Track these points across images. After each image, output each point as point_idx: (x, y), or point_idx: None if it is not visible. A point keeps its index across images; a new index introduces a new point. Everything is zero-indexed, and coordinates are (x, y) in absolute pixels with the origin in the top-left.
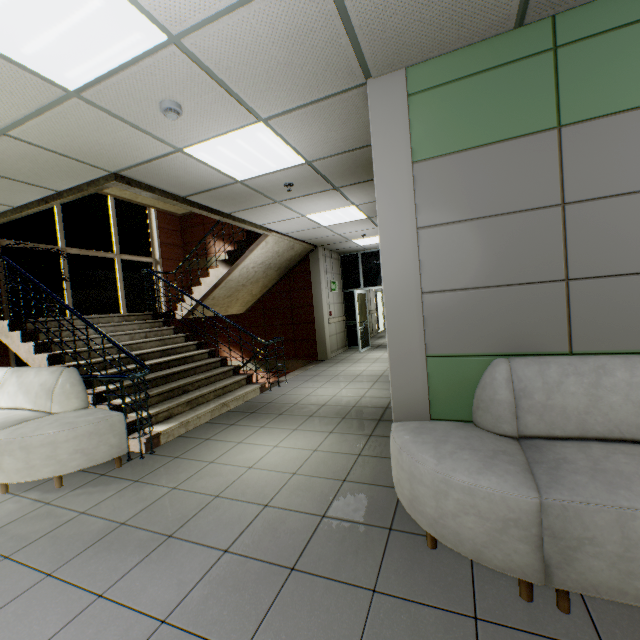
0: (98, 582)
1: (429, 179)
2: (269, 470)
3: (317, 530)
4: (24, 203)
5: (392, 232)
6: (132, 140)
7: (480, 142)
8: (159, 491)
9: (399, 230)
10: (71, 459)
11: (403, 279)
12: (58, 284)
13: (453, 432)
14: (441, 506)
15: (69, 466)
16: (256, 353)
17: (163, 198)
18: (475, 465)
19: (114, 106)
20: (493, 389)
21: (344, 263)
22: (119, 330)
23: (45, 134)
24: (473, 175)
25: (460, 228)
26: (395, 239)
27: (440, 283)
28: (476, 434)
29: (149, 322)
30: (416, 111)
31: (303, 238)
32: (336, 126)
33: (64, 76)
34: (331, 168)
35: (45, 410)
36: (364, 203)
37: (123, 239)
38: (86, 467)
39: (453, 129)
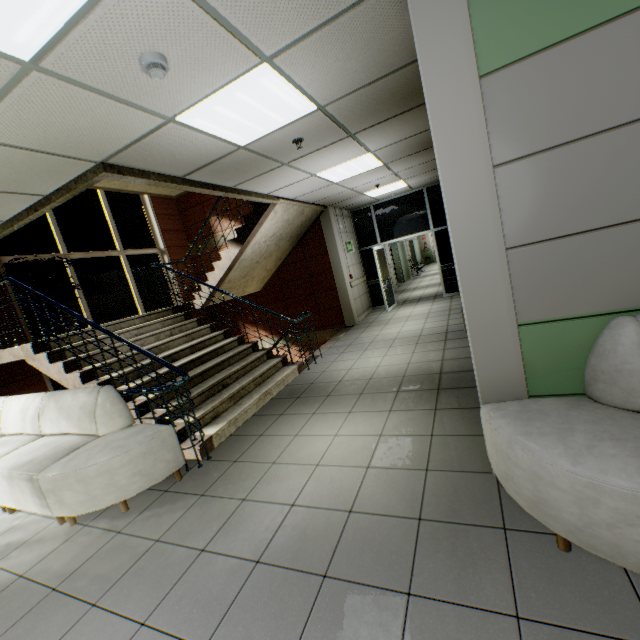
0: (197, 630)
1: (504, 97)
2: (339, 466)
3: (419, 538)
4: (12, 215)
5: (459, 178)
6: (114, 117)
7: (578, 28)
8: (229, 505)
9: (468, 173)
10: (131, 483)
11: (479, 236)
12: (70, 293)
13: (573, 415)
14: (588, 514)
15: (130, 490)
16: (285, 332)
17: (160, 183)
18: (631, 463)
19: (83, 74)
20: (619, 357)
21: (356, 220)
22: (143, 332)
23: (11, 128)
24: (569, 79)
25: (554, 157)
26: (464, 186)
27: (529, 233)
28: (604, 414)
29: (170, 318)
30: (478, 1)
31: (312, 200)
32: (357, 51)
33: (12, 41)
34: (347, 110)
35: (91, 433)
36: (381, 148)
37: (123, 234)
38: (147, 487)
39: (535, 17)
